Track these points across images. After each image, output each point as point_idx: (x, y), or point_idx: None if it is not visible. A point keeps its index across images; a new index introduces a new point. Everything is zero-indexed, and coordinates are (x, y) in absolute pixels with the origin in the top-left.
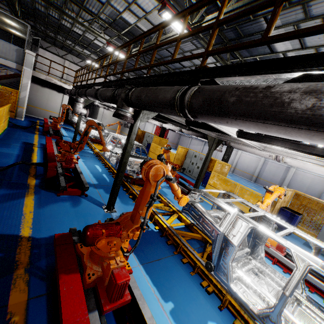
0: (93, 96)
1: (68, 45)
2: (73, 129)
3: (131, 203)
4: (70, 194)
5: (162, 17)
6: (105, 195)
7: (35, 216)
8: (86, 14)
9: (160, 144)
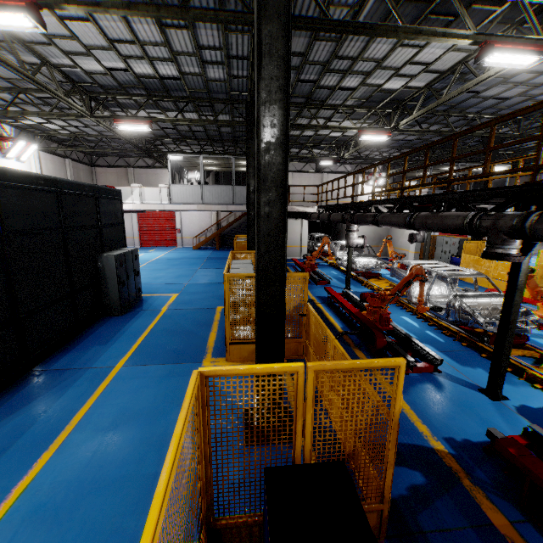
0: (401, 225)
1: (296, 155)
2: (322, 262)
3: (518, 382)
4: (420, 371)
5: (482, 64)
6: (462, 368)
7: (410, 405)
8: (325, 111)
9: (480, 252)
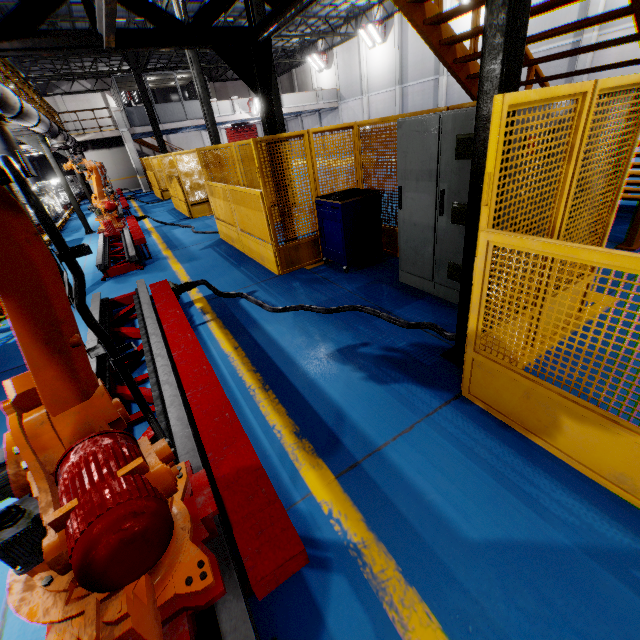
0: None
1: None
2: None
3: None
4: None
5: None
6: None
7: None
8: None
9: None
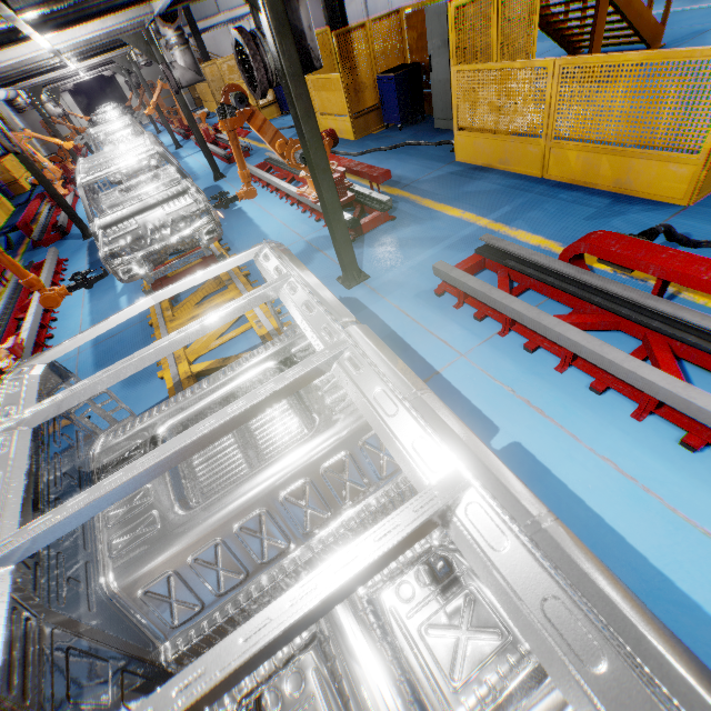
0: None
1: None
2: None
3: None
4: None
5: None
6: None
7: None
8: None
9: None
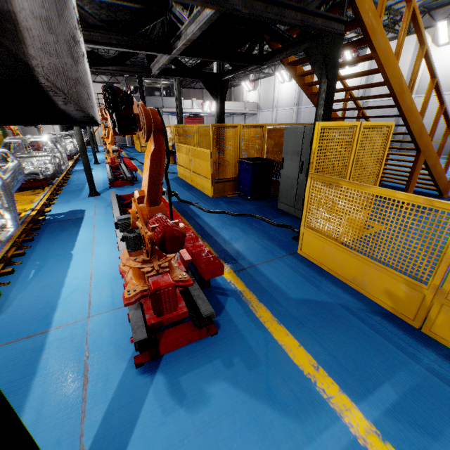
0: None
1: None
2: None
3: None
4: None
5: None
6: None
7: None
8: None
9: None
